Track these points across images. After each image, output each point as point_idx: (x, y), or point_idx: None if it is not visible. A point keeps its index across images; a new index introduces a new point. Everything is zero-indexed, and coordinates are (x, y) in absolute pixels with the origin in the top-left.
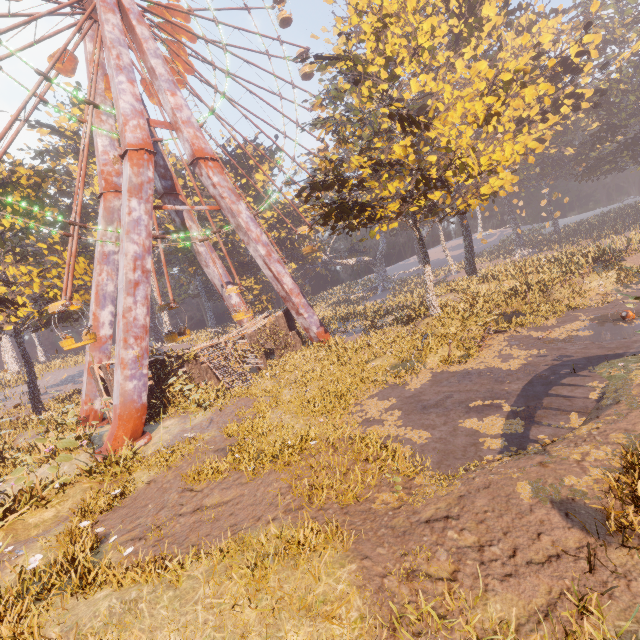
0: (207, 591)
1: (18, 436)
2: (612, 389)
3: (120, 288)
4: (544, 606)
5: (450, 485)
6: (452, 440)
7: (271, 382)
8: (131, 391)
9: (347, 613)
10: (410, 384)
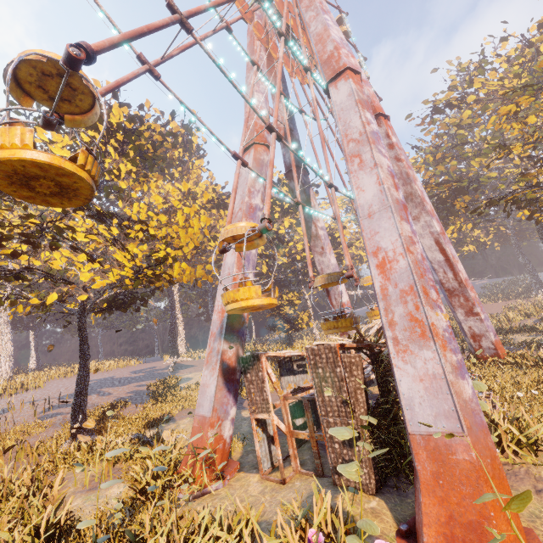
0: None
1: None
2: None
3: (373, 212)
4: None
5: None
6: None
7: None
8: (472, 402)
9: None
10: None
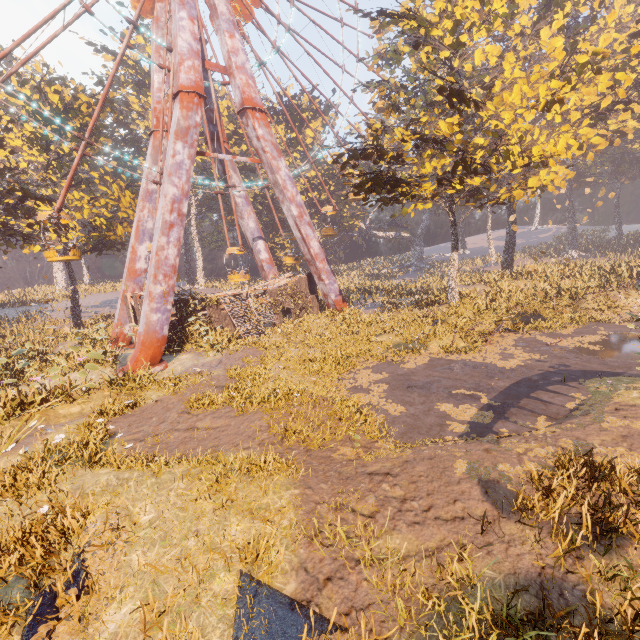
0: (181, 484)
1: (59, 344)
2: (590, 403)
3: (157, 227)
4: (433, 548)
5: (403, 452)
6: (423, 418)
7: (281, 338)
8: (155, 322)
9: (280, 520)
10: (406, 364)
